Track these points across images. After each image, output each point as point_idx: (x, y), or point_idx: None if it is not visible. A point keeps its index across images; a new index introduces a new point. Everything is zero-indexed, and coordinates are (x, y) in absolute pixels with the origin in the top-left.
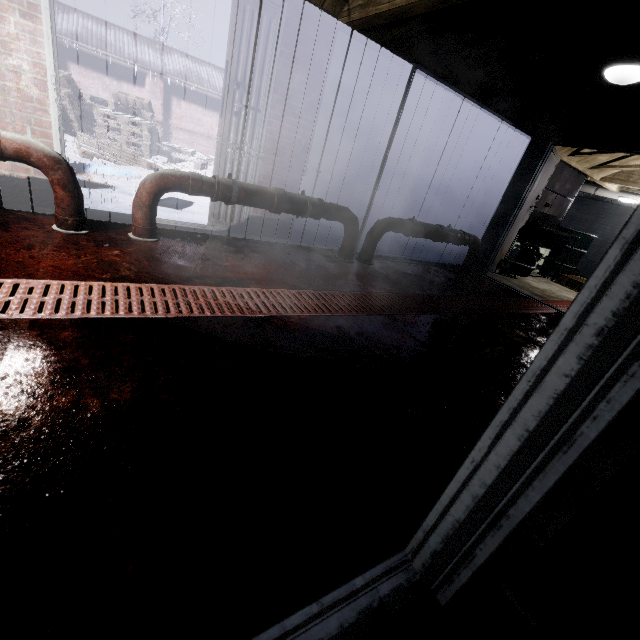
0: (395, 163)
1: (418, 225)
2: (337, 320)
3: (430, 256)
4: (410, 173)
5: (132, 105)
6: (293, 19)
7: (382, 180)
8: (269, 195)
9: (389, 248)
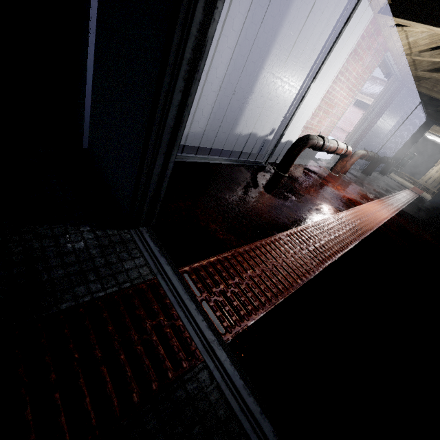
0: (384, 130)
1: (388, 159)
2: (409, 208)
3: (367, 165)
4: (385, 133)
5: None
6: (399, 85)
7: (377, 137)
8: (373, 156)
9: (361, 163)
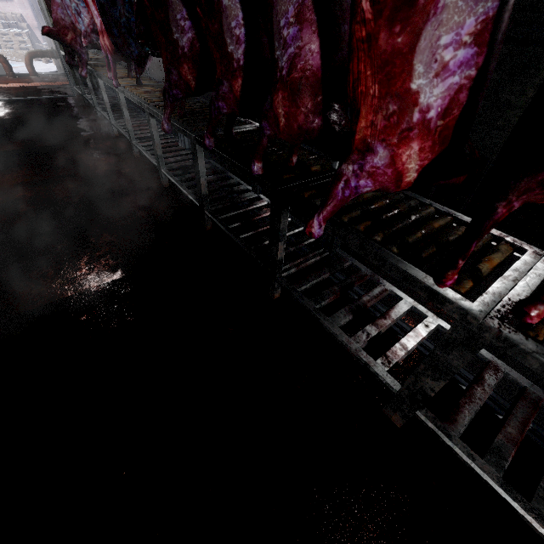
0: None
1: None
2: None
3: None
4: None
5: (12, 20)
6: None
7: None
8: None
9: None
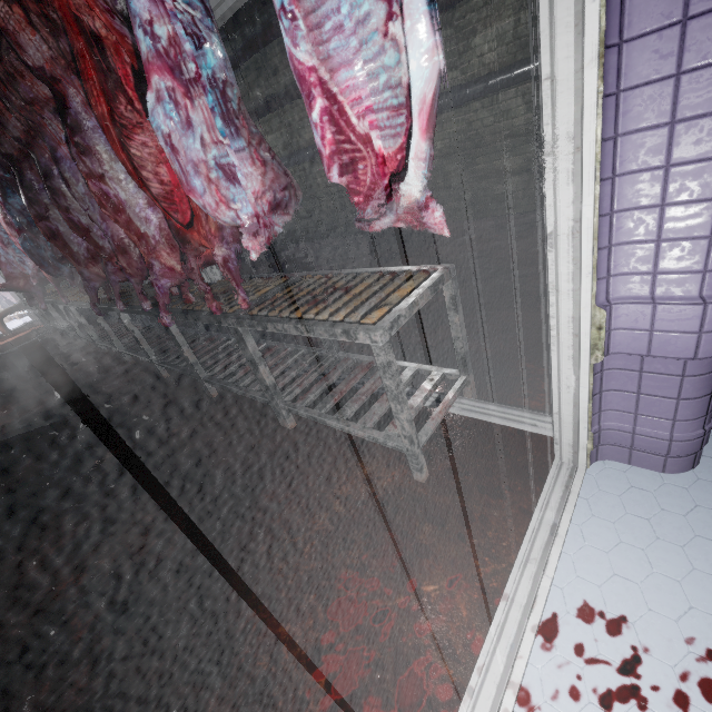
0: None
1: None
2: None
3: None
4: None
5: None
6: None
7: None
8: None
9: None
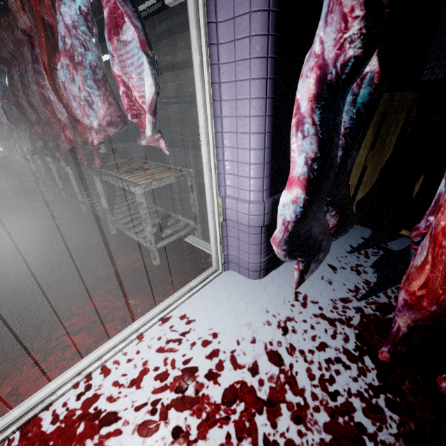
0: None
1: None
2: None
3: None
4: None
5: None
6: None
7: None
8: None
9: None
